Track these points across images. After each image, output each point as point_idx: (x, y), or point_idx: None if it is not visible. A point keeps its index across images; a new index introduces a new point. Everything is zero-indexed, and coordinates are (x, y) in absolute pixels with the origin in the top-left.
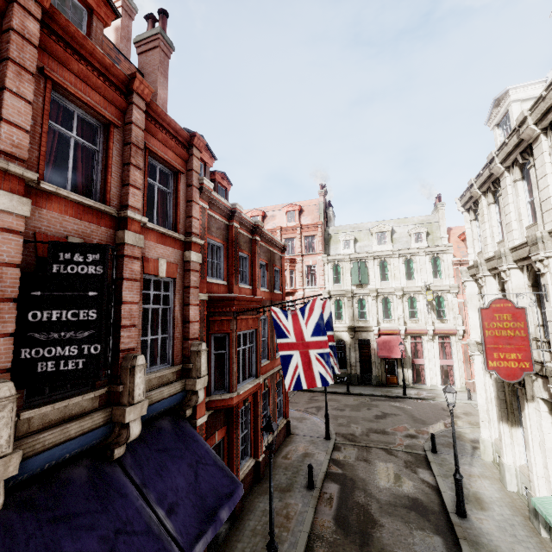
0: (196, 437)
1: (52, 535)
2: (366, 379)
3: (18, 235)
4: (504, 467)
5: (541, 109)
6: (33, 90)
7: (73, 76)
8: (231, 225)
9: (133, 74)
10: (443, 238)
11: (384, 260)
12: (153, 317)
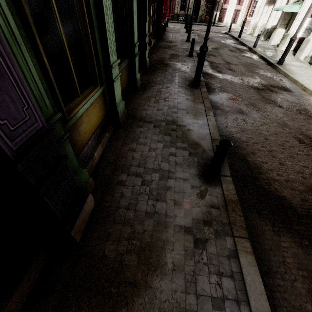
0: None
1: None
2: (194, 19)
3: None
4: (256, 27)
5: None
6: None
7: None
8: None
9: None
10: None
11: None
12: None
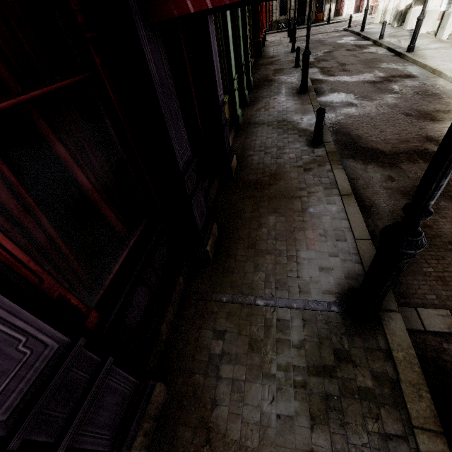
0: None
1: None
2: (300, 22)
3: None
4: (386, 12)
5: None
6: None
7: None
8: None
9: None
10: None
11: None
12: None
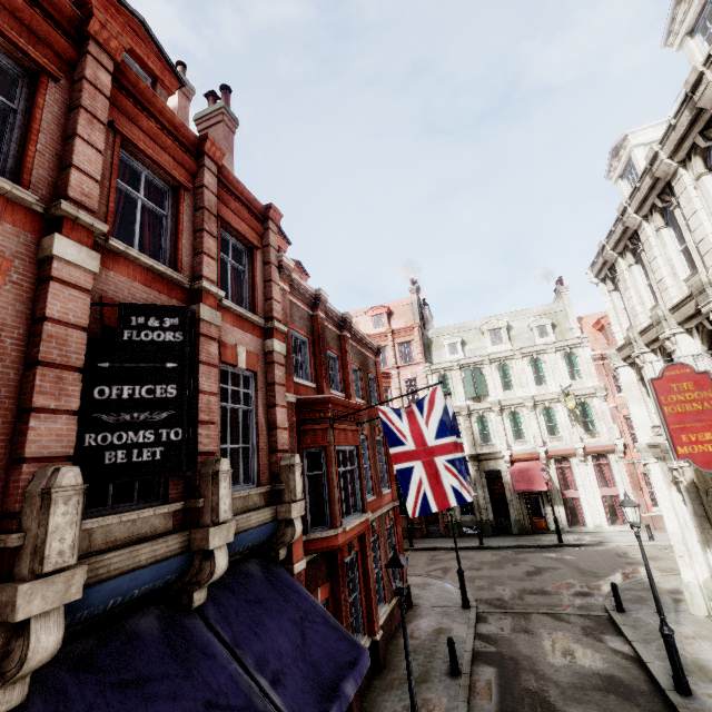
0: (295, 587)
1: (119, 705)
2: (503, 527)
3: (85, 293)
4: None
5: (673, 139)
6: (104, 140)
7: (142, 133)
8: (316, 315)
9: (204, 135)
10: (574, 329)
11: (503, 363)
12: (232, 422)
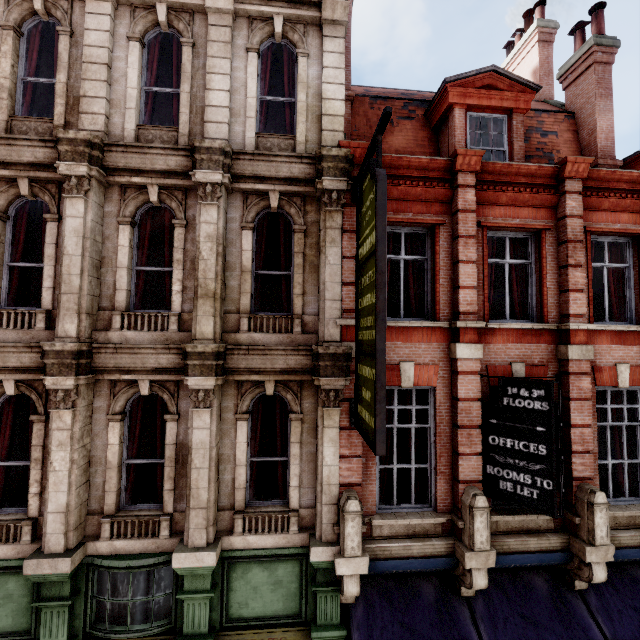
0: None
1: (522, 629)
2: None
3: (476, 374)
4: None
5: None
6: (475, 250)
7: (502, 208)
8: None
9: (562, 161)
10: None
11: None
12: (613, 434)
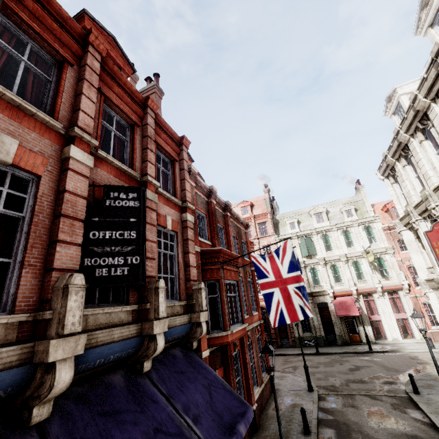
0: (203, 365)
1: (103, 425)
2: (331, 340)
3: (86, 179)
4: None
5: (426, 86)
6: (96, 97)
7: (115, 95)
8: (210, 201)
9: (147, 96)
10: (369, 211)
11: (325, 233)
12: (163, 262)
